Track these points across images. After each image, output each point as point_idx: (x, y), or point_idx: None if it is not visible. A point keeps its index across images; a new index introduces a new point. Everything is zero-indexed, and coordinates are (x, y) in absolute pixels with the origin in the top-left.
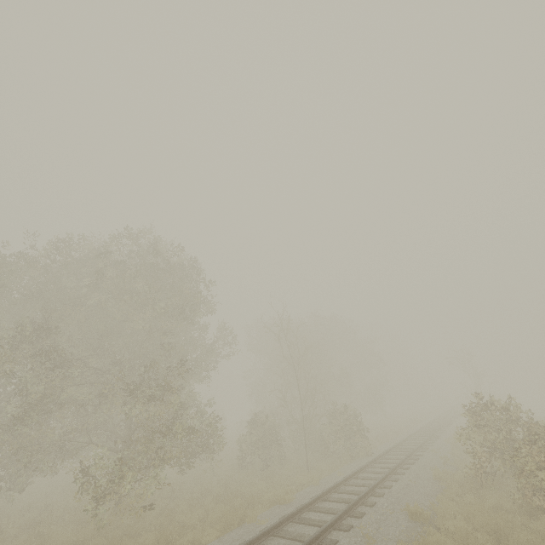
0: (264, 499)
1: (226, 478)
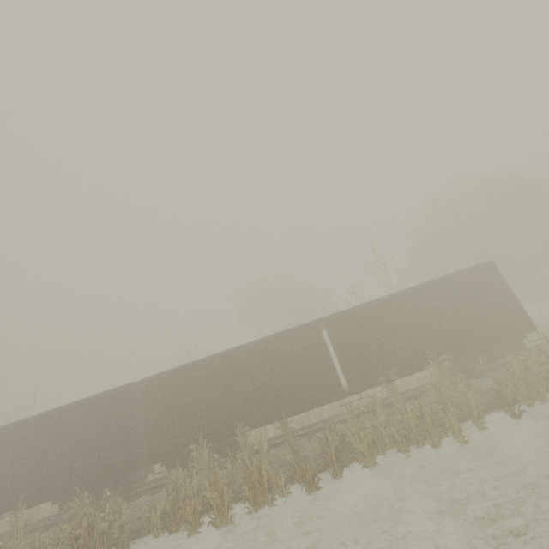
0: None
1: None
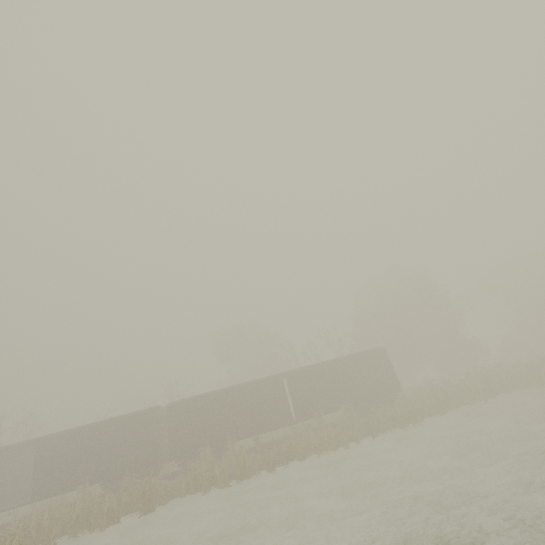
0: None
1: None
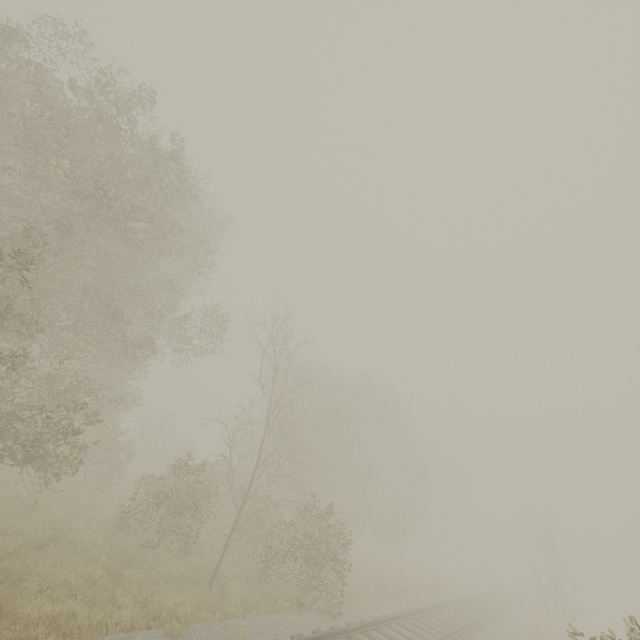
0: (27, 613)
1: (65, 529)
